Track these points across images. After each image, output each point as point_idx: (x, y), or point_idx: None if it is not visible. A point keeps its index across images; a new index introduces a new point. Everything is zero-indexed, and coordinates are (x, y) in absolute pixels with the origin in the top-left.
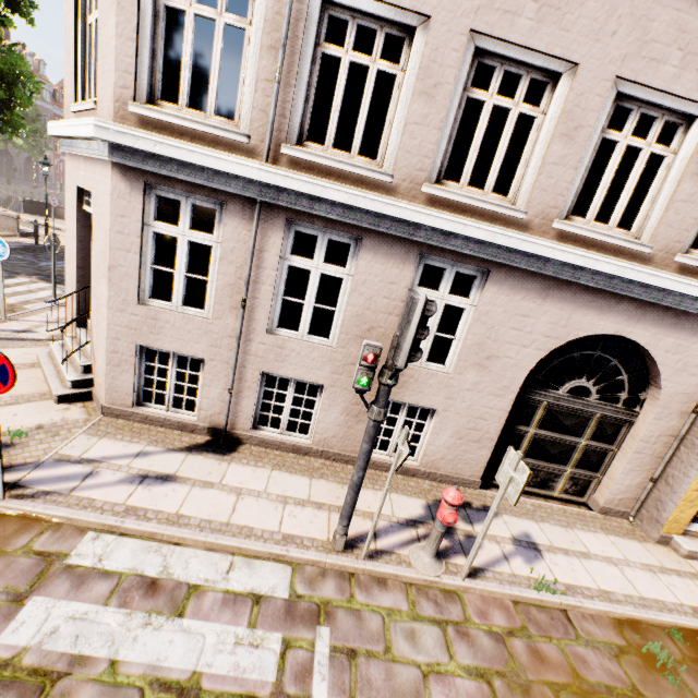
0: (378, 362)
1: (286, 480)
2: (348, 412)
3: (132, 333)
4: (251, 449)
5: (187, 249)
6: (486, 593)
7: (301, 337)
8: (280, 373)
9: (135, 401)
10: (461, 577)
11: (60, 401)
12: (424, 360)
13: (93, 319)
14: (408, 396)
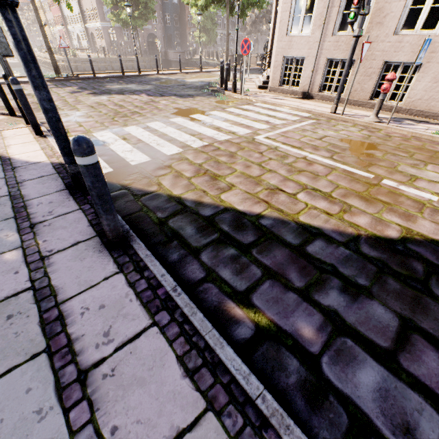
0: (387, 37)
1: (324, 105)
2: (365, 74)
3: (282, 51)
4: (316, 100)
5: (306, 2)
6: (397, 131)
7: (348, 34)
8: (335, 57)
9: (279, 85)
10: (386, 124)
11: (258, 89)
12: (419, 29)
13: (272, 54)
14: (402, 57)
